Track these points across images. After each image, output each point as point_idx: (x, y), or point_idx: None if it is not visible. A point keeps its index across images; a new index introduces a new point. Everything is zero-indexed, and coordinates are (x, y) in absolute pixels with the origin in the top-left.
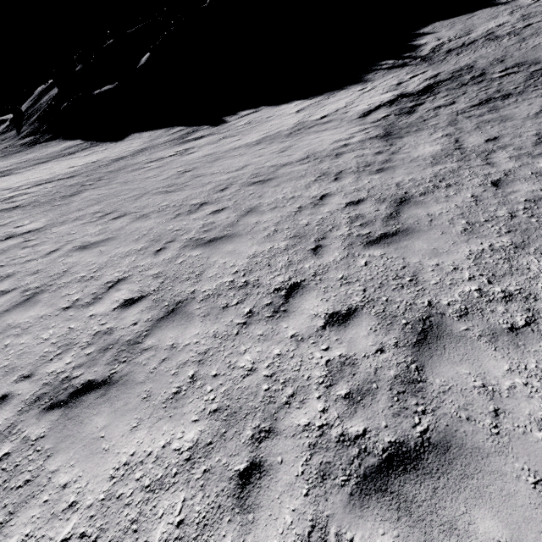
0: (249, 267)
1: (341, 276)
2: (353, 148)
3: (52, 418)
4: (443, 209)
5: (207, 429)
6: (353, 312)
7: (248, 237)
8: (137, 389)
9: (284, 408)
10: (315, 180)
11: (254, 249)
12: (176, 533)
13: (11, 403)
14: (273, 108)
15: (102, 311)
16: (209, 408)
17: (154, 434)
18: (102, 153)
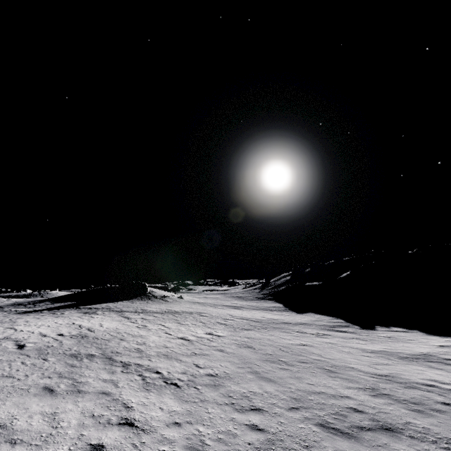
0: (258, 393)
1: (282, 421)
2: (432, 390)
3: (162, 383)
4: (403, 449)
5: (182, 411)
6: (262, 430)
7: (277, 385)
8: (182, 393)
9: (202, 424)
10: (359, 387)
11: (271, 390)
12: (155, 416)
13: (160, 374)
14: (422, 335)
15: (201, 371)
16: (188, 409)
17: (173, 402)
18: (283, 316)
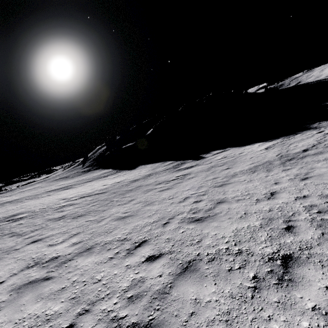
0: None
1: None
2: None
3: None
4: None
5: None
6: None
7: None
8: None
9: None
10: None
11: None
12: None
13: None
14: (239, 148)
15: None
16: None
17: None
18: (123, 176)
